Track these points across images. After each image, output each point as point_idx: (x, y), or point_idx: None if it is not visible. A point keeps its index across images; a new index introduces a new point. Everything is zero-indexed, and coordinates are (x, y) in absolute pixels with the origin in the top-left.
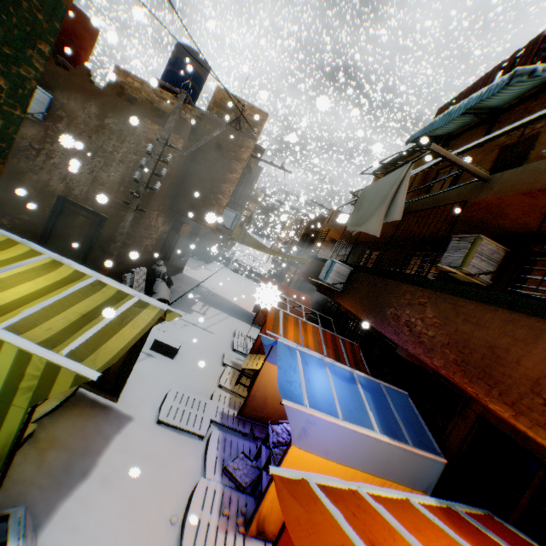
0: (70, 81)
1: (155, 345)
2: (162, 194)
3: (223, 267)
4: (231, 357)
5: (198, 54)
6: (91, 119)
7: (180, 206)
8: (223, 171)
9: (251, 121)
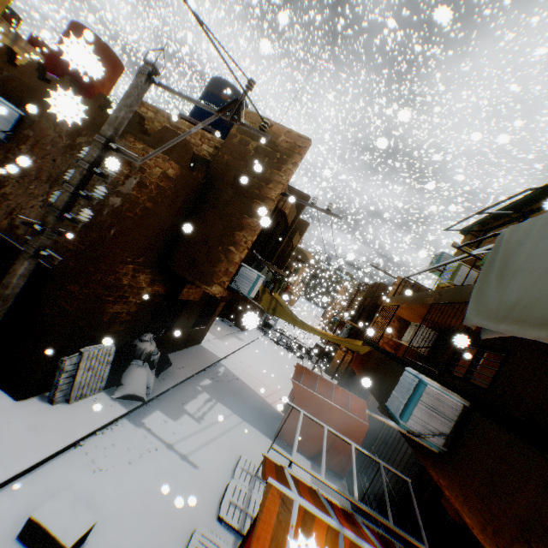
0: (48, 95)
1: (29, 529)
2: (141, 239)
3: (263, 335)
4: (203, 547)
5: (233, 86)
6: (62, 137)
7: (175, 260)
8: (239, 214)
9: (285, 149)
